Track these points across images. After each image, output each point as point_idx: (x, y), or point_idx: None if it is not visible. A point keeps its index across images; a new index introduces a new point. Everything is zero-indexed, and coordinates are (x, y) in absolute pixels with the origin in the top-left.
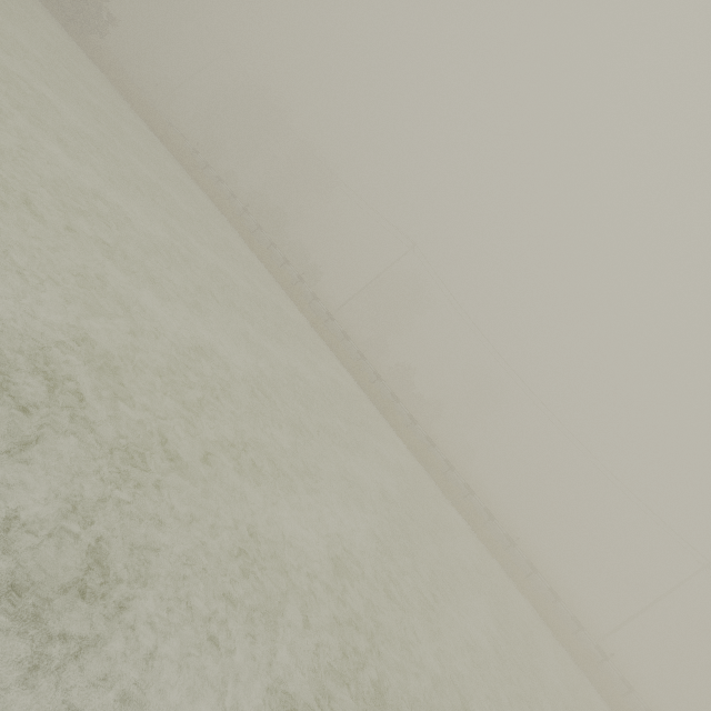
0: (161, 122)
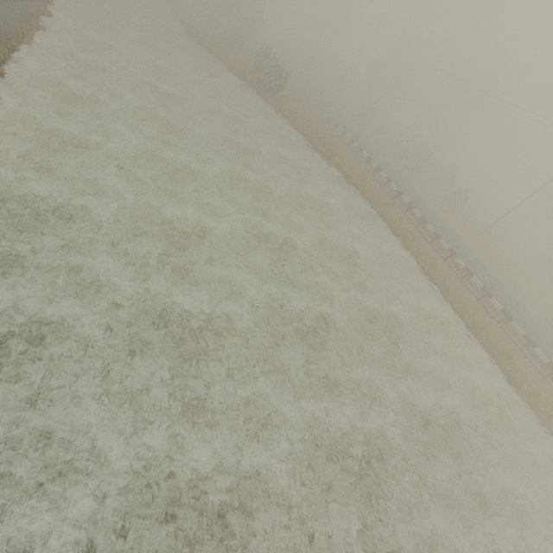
0: (318, 126)
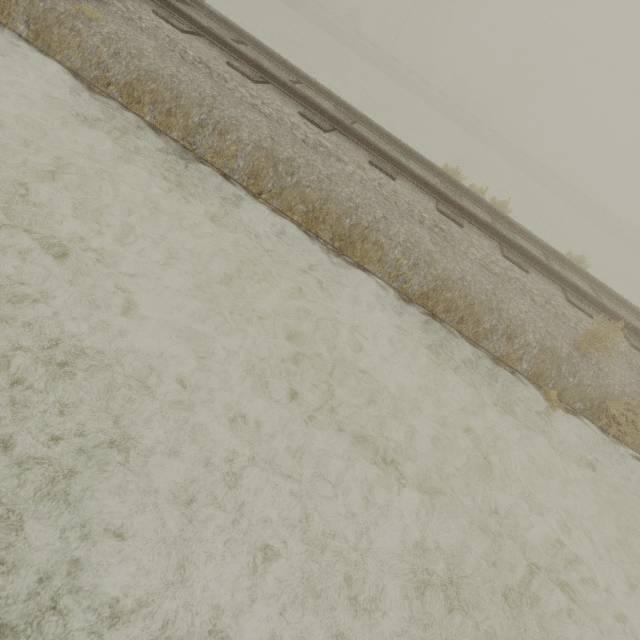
0: None
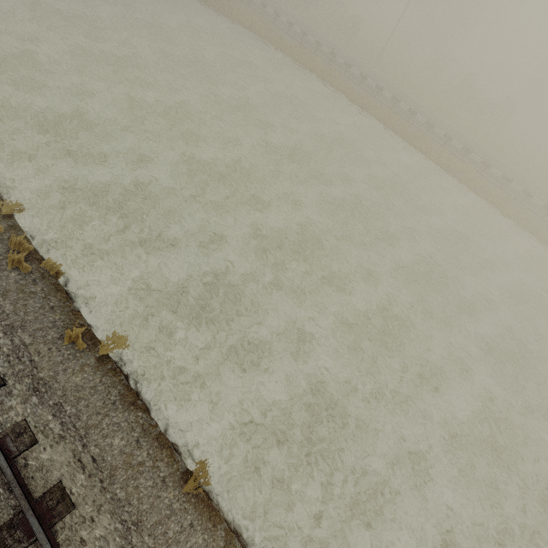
0: None
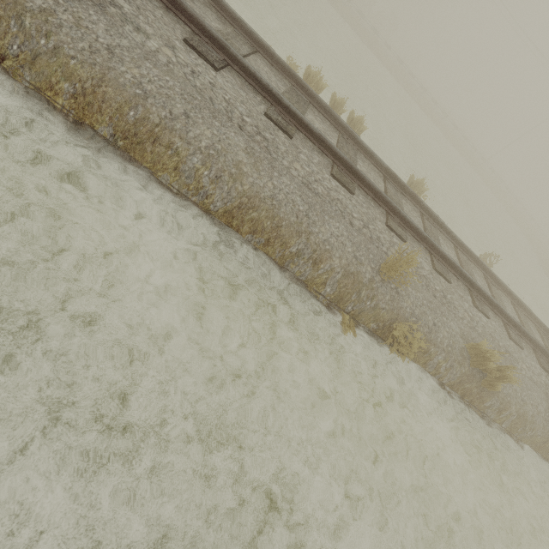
0: None
